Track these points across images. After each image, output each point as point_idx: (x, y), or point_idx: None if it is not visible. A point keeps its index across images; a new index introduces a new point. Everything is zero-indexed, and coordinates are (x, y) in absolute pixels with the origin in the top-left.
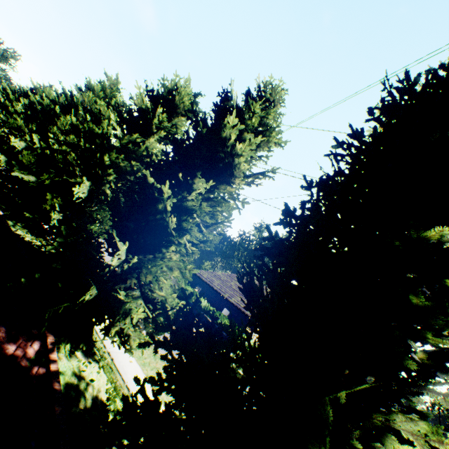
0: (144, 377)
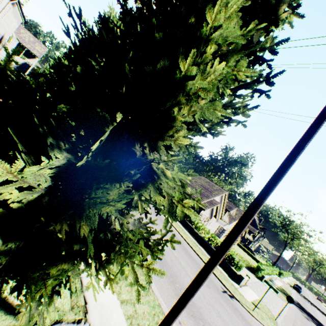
0: None
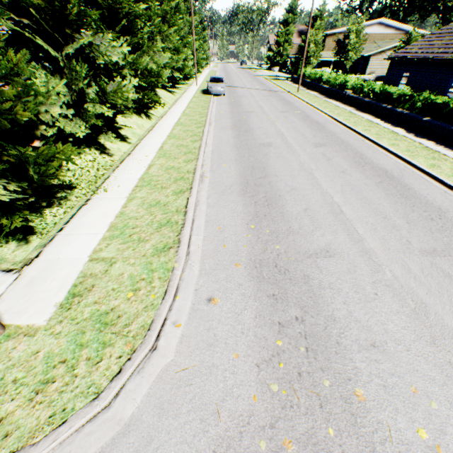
0: (147, 163)
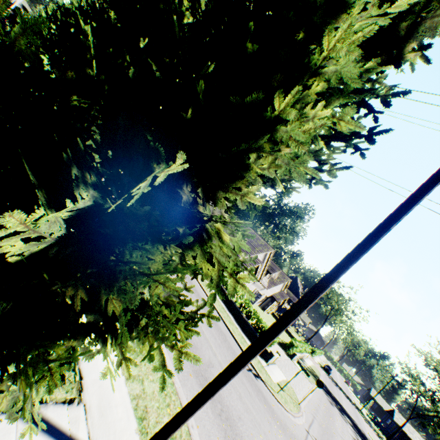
0: None
